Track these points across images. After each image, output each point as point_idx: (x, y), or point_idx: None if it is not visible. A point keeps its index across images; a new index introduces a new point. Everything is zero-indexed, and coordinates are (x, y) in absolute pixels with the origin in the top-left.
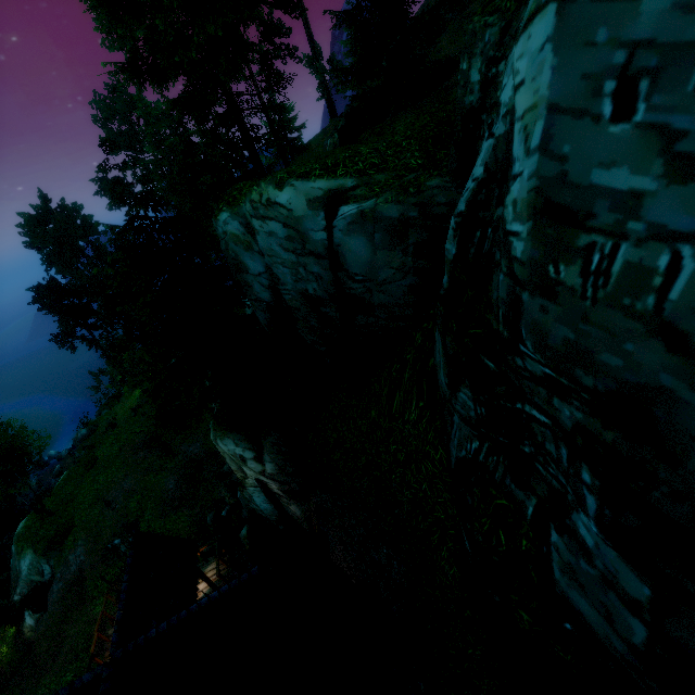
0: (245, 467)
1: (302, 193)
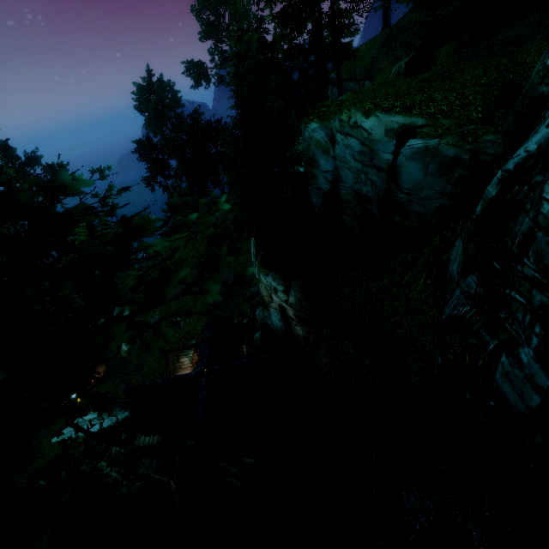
0: (275, 295)
1: (383, 124)
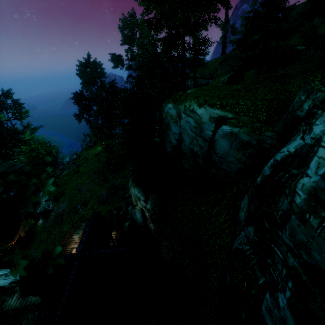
0: (139, 202)
1: (208, 113)
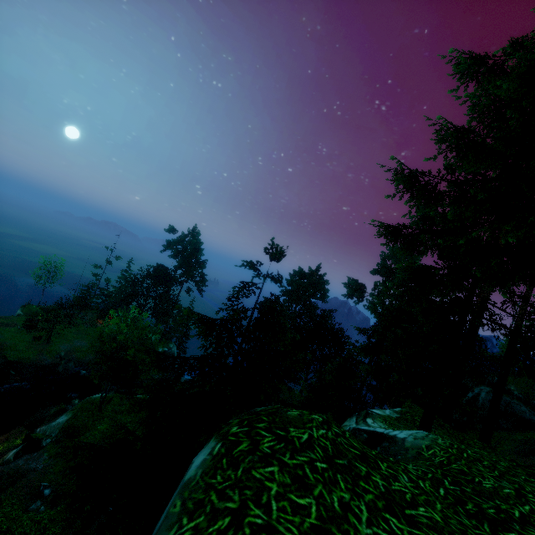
0: None
1: None
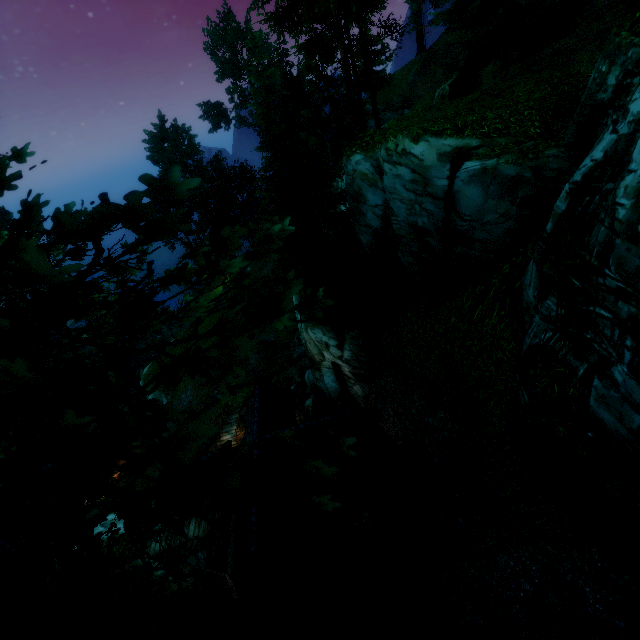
0: (327, 352)
1: (434, 148)
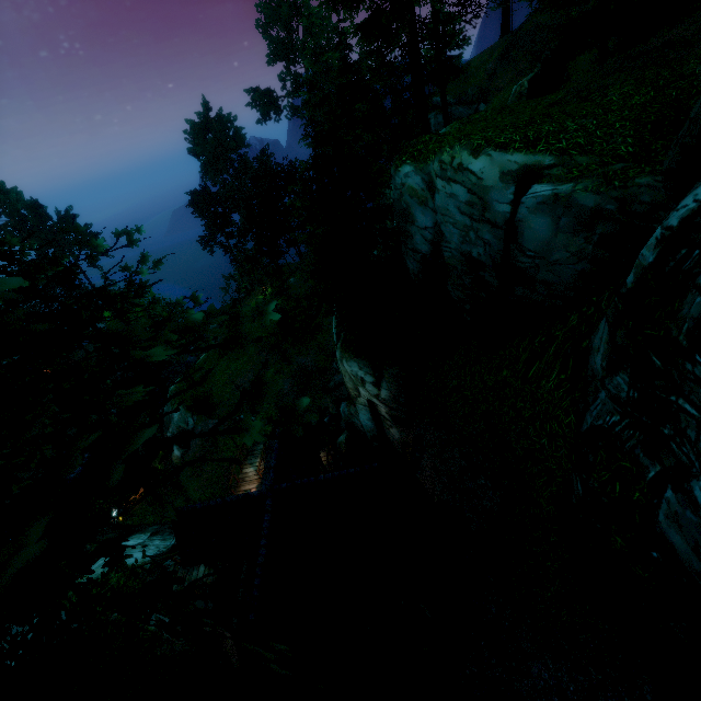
0: (362, 388)
1: (497, 165)
